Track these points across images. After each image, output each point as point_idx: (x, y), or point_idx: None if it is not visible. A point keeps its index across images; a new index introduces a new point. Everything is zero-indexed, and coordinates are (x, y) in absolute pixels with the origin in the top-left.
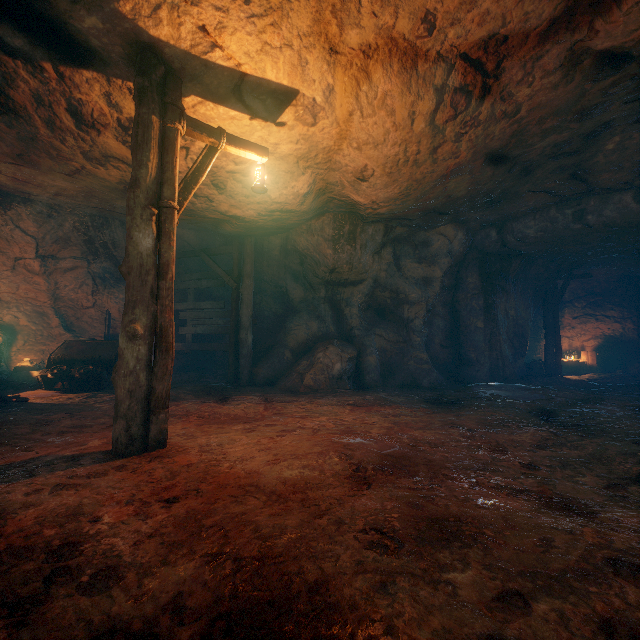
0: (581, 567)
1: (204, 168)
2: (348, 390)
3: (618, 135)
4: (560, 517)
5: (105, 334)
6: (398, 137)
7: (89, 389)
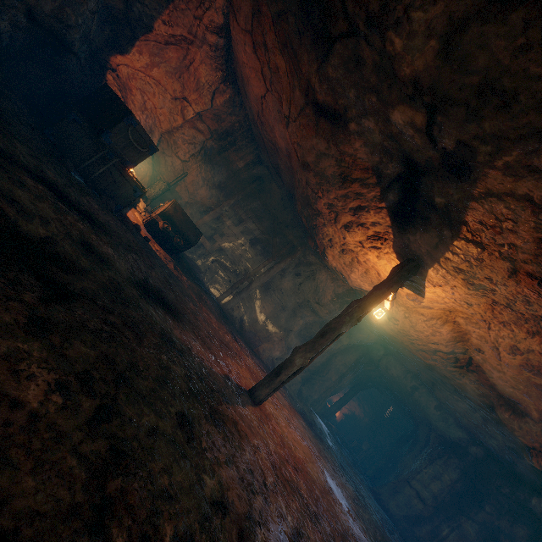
0: None
1: None
2: None
3: (462, 400)
4: None
5: (171, 184)
6: (422, 337)
7: (166, 248)
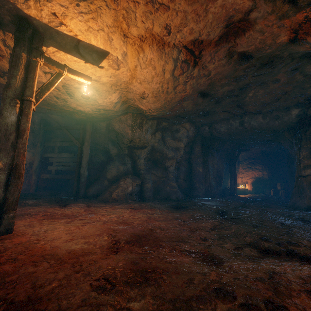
0: (201, 294)
1: (54, 83)
2: (134, 201)
3: (253, 90)
4: (205, 266)
5: None
6: (158, 80)
7: None
